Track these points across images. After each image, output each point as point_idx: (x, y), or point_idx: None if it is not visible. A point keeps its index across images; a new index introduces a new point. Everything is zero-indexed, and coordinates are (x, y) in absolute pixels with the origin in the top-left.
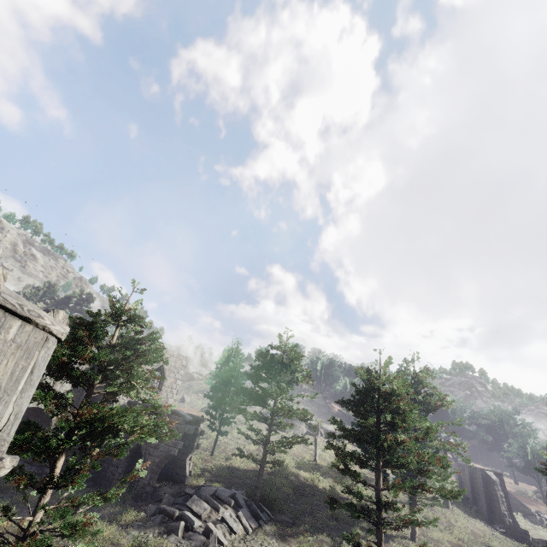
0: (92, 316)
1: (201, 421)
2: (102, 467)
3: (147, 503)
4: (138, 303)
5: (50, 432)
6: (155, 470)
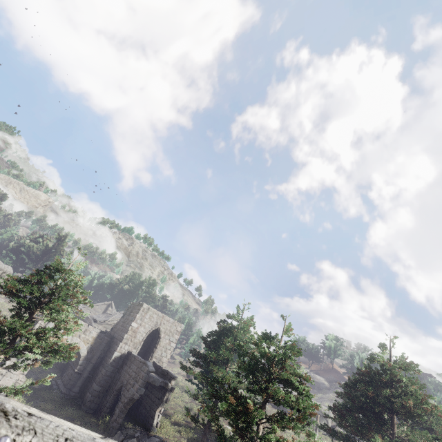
0: (46, 268)
1: (172, 378)
2: (101, 401)
3: (109, 436)
4: (83, 264)
5: (78, 365)
6: (122, 409)
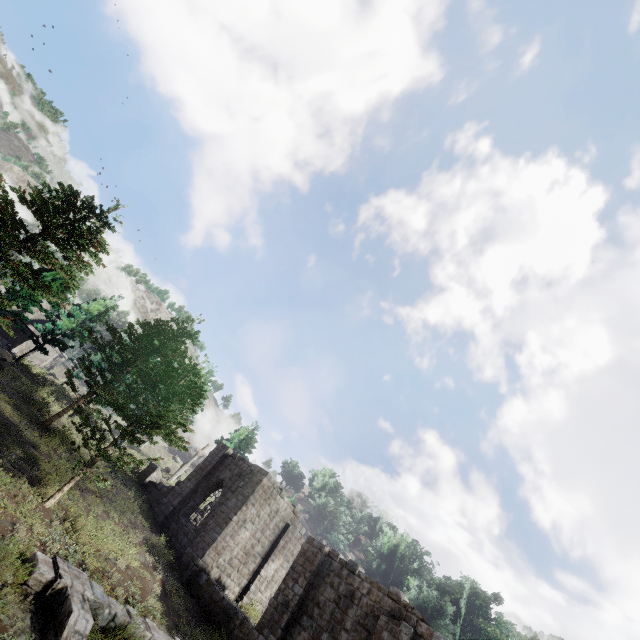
0: None
1: None
2: None
3: None
4: None
5: None
6: None
